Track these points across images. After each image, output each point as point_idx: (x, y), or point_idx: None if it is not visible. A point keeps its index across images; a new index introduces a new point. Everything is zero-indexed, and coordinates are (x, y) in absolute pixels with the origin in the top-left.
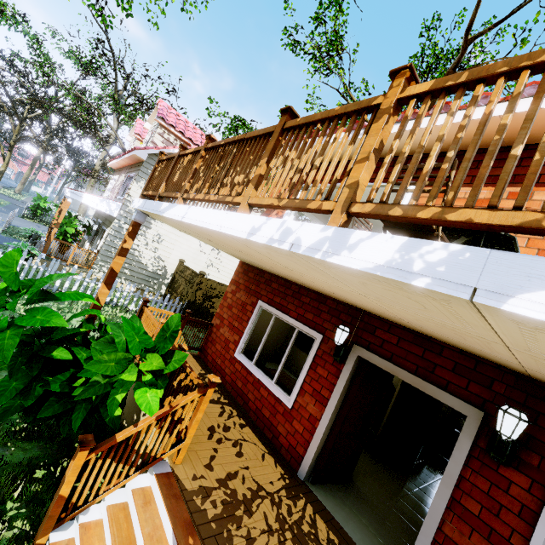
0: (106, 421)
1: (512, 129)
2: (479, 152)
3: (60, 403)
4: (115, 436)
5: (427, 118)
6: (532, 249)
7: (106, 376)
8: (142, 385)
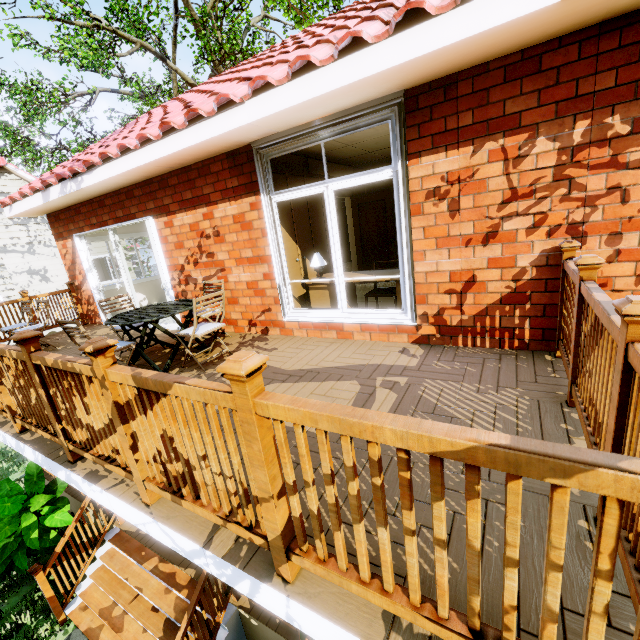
0: (48, 545)
1: (164, 164)
2: (169, 176)
3: (1, 565)
4: (55, 551)
5: (104, 168)
6: (233, 260)
7: (10, 536)
8: (46, 517)
